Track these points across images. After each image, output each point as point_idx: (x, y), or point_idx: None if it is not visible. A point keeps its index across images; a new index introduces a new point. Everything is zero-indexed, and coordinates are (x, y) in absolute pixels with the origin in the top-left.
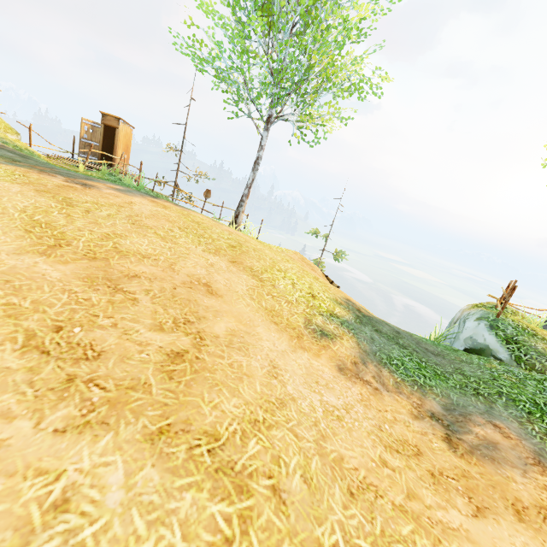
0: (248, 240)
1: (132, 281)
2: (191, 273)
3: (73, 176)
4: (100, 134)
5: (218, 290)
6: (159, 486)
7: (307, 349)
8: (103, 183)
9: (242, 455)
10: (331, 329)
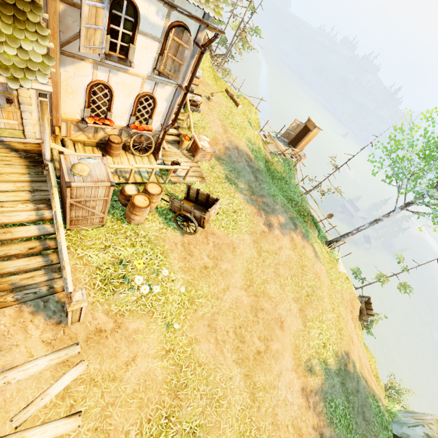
0: (321, 285)
1: (261, 312)
2: (280, 312)
3: (268, 210)
4: (299, 129)
5: (284, 326)
6: (242, 387)
7: (297, 373)
8: (278, 215)
9: (257, 394)
10: (316, 369)
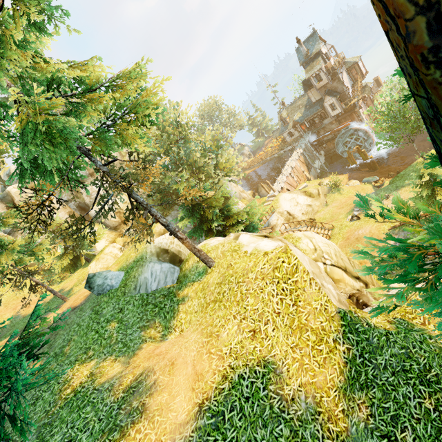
0: None
1: None
2: None
3: None
4: (375, 83)
5: None
6: None
7: None
8: None
9: None
10: None
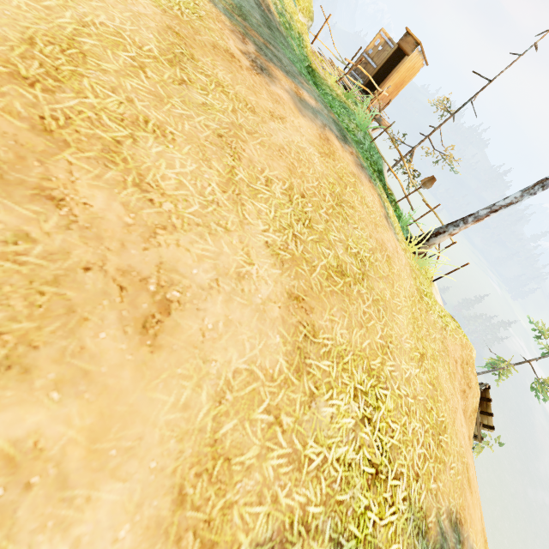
0: (394, 278)
1: (31, 203)
2: (175, 263)
3: (273, 59)
4: (386, 56)
5: (172, 330)
6: None
7: None
8: (300, 87)
9: None
10: None
